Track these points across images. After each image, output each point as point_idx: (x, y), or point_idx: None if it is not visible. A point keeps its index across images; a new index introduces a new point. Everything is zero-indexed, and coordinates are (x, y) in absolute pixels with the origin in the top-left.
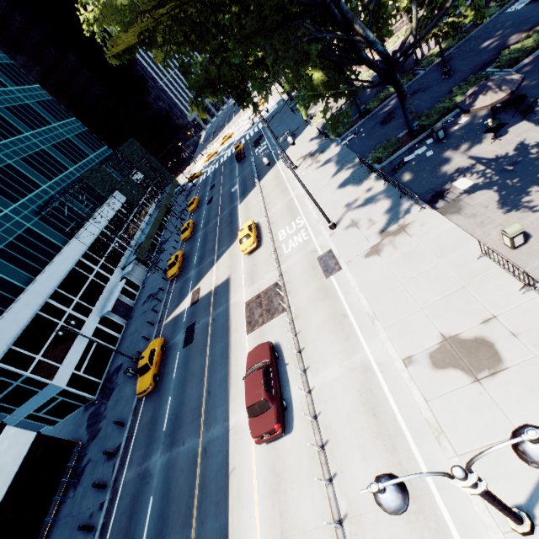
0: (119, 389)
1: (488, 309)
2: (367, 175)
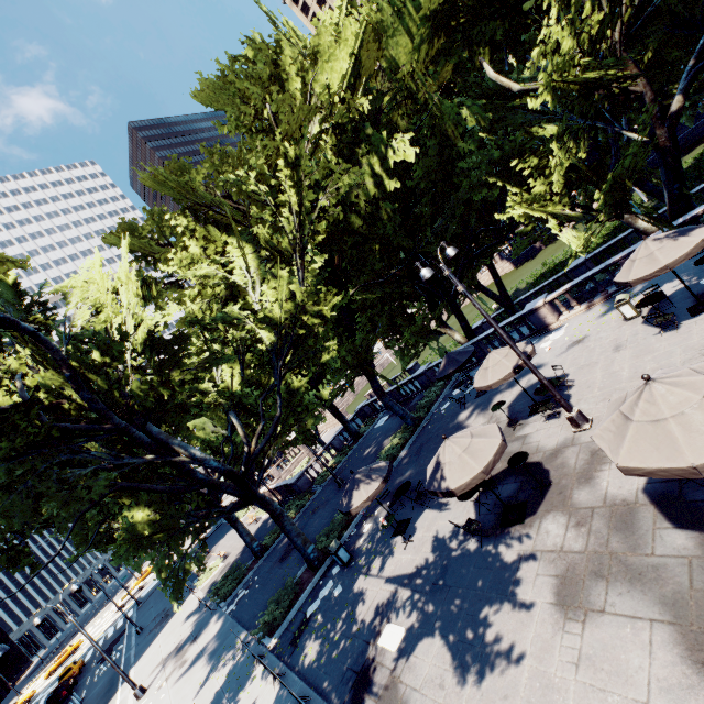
0: None
1: None
2: (251, 669)
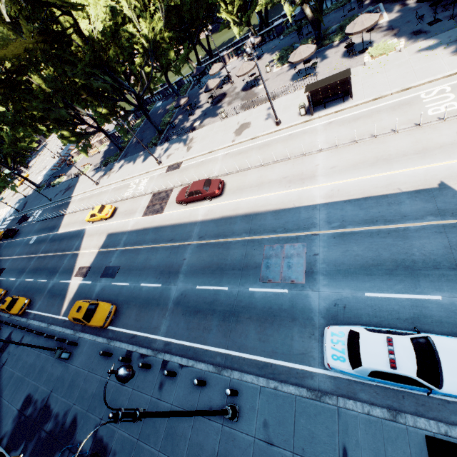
0: (58, 388)
1: (236, 123)
2: (155, 149)
